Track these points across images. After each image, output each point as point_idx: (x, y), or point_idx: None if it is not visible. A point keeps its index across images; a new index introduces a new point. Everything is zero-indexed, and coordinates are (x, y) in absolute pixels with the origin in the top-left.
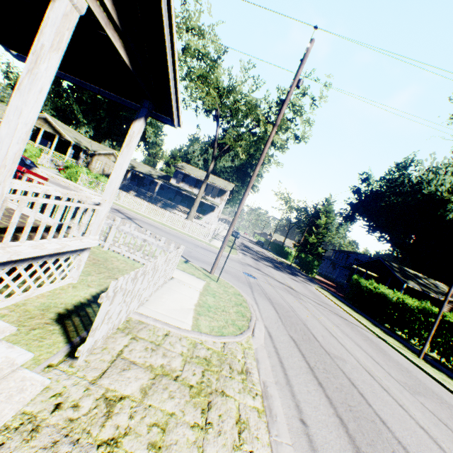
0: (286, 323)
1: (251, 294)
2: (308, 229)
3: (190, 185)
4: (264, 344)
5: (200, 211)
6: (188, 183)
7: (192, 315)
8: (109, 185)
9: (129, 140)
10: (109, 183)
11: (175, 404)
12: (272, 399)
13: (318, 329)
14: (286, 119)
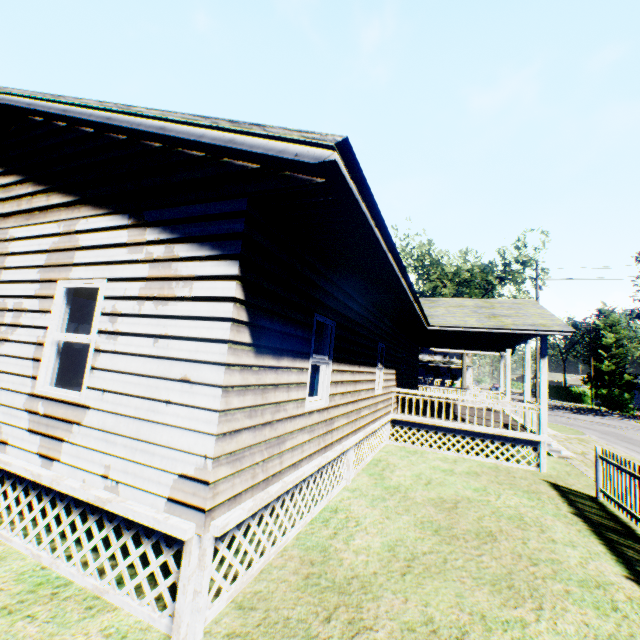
0: (608, 435)
1: (572, 427)
2: (594, 355)
3: (429, 354)
4: (597, 438)
5: (450, 377)
6: (426, 353)
7: (554, 431)
8: (500, 387)
9: (501, 368)
10: (500, 386)
11: (576, 441)
12: (610, 444)
13: (635, 437)
14: (518, 274)
